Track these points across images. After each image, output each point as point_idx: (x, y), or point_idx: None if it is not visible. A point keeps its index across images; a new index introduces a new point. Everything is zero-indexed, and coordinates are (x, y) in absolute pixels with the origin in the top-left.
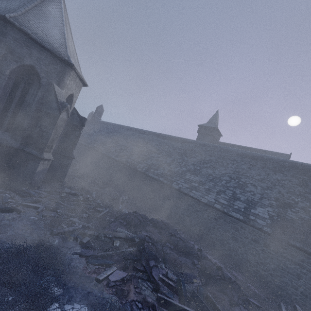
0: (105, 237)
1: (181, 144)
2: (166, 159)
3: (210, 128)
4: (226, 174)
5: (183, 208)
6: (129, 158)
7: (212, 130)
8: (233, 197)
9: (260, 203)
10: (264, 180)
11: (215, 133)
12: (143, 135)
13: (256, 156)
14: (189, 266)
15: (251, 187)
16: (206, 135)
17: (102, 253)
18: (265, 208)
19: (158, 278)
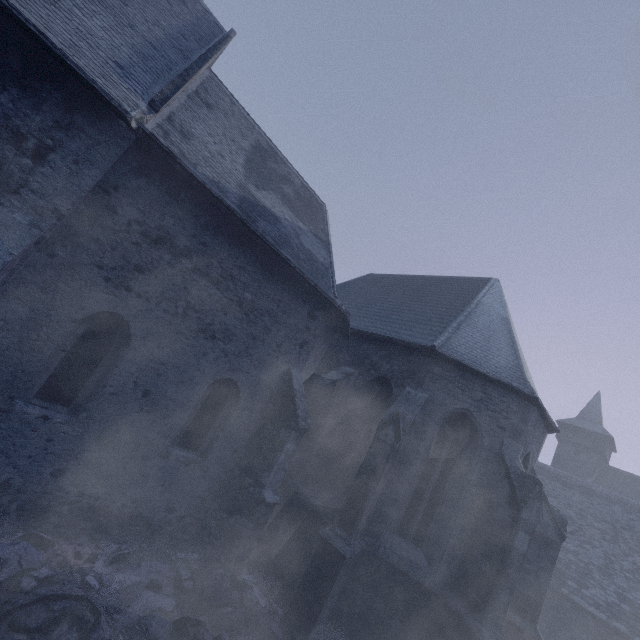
0: None
1: (587, 499)
2: (585, 550)
3: (590, 434)
4: None
5: None
6: None
7: (598, 440)
8: None
9: None
10: None
11: (606, 449)
12: None
13: None
14: None
15: None
16: (582, 449)
17: None
18: None
19: None
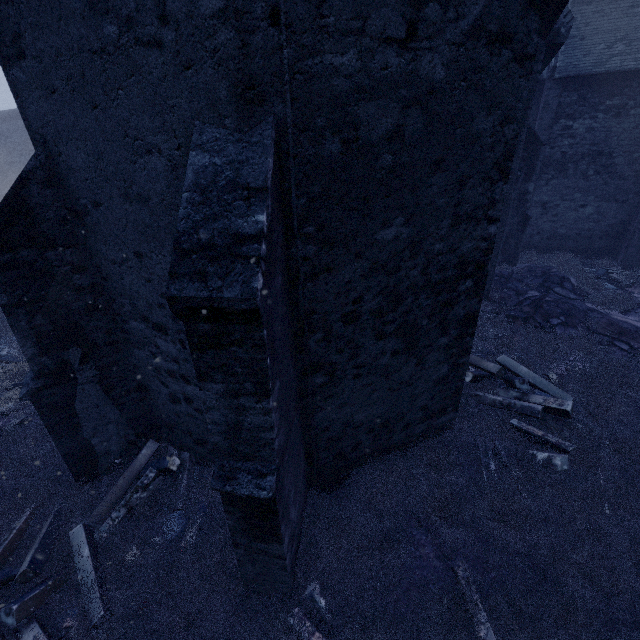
0: None
1: None
2: None
3: None
4: None
5: None
6: None
7: None
8: None
9: None
10: None
11: None
12: None
13: None
14: None
15: None
16: None
17: None
18: None
19: None
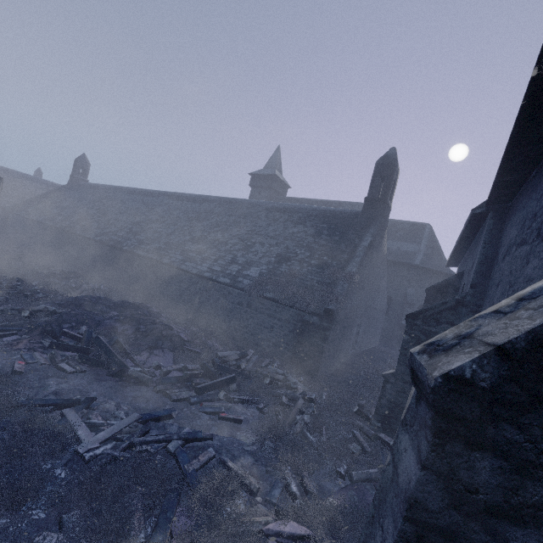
0: (12, 310)
1: (200, 205)
2: (168, 229)
3: (266, 177)
4: (237, 236)
5: (176, 287)
6: (116, 234)
7: (270, 179)
8: (231, 261)
9: (258, 263)
10: (278, 236)
11: (274, 185)
12: (149, 198)
13: (287, 208)
14: (129, 330)
15: (258, 247)
16: (262, 189)
17: (5, 323)
18: (260, 267)
19: (62, 332)
